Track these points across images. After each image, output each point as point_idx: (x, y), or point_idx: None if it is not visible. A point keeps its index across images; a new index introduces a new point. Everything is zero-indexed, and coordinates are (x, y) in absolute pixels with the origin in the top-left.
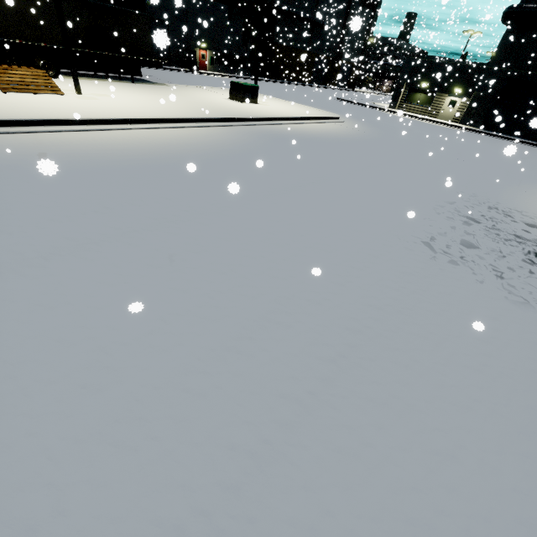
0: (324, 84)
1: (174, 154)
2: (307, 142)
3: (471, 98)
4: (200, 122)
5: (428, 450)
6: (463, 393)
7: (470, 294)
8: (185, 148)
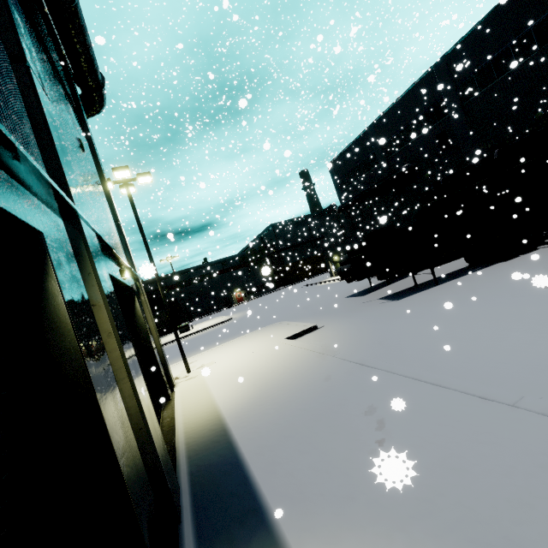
0: None
1: None
2: None
3: None
4: None
5: None
6: None
7: None
8: None
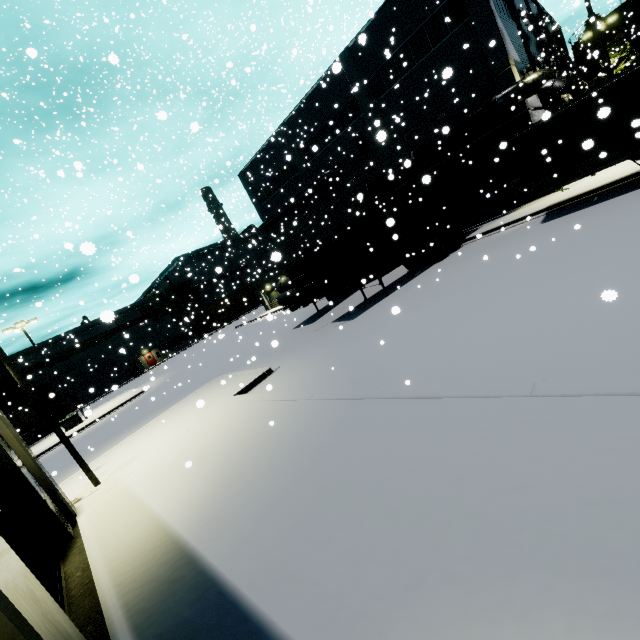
0: None
1: None
2: None
3: None
4: None
5: None
6: None
7: None
8: None
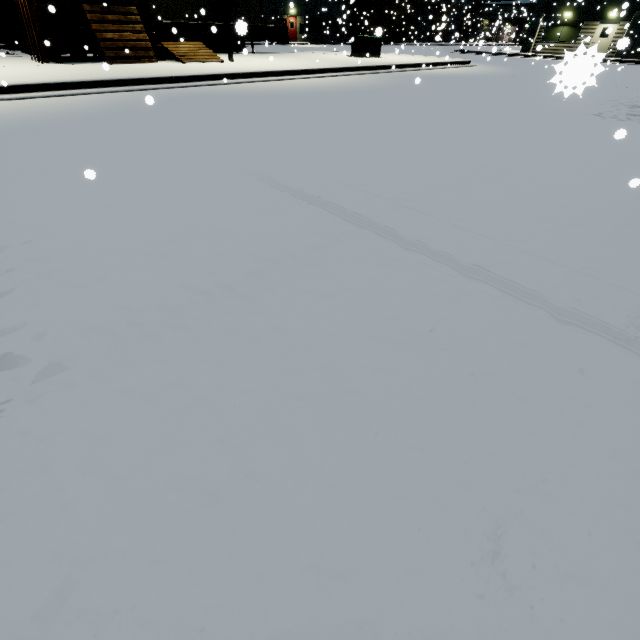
0: (429, 41)
1: (352, 88)
2: (452, 78)
3: (631, 21)
4: (346, 71)
5: (615, 155)
6: (635, 147)
7: (637, 128)
8: (355, 85)
